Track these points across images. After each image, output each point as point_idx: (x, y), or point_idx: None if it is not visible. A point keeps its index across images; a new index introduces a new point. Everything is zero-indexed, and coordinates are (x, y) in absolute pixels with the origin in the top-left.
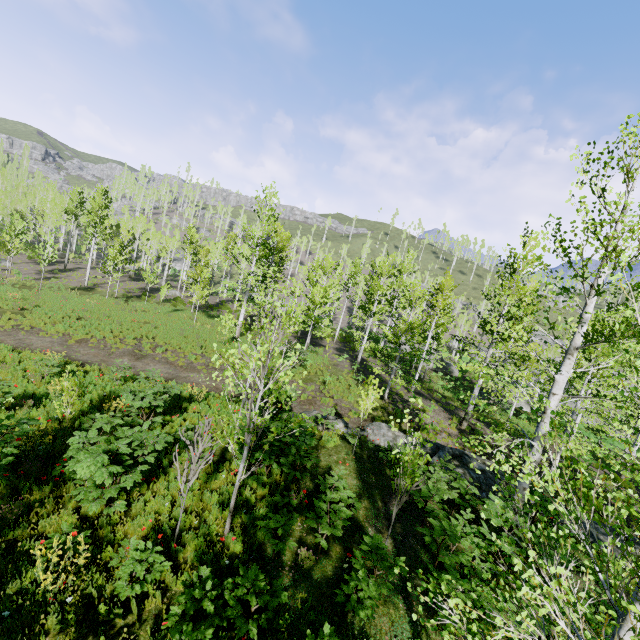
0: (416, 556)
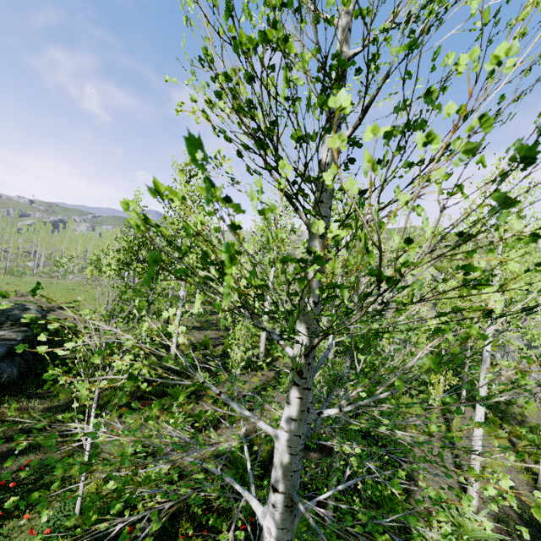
0: None
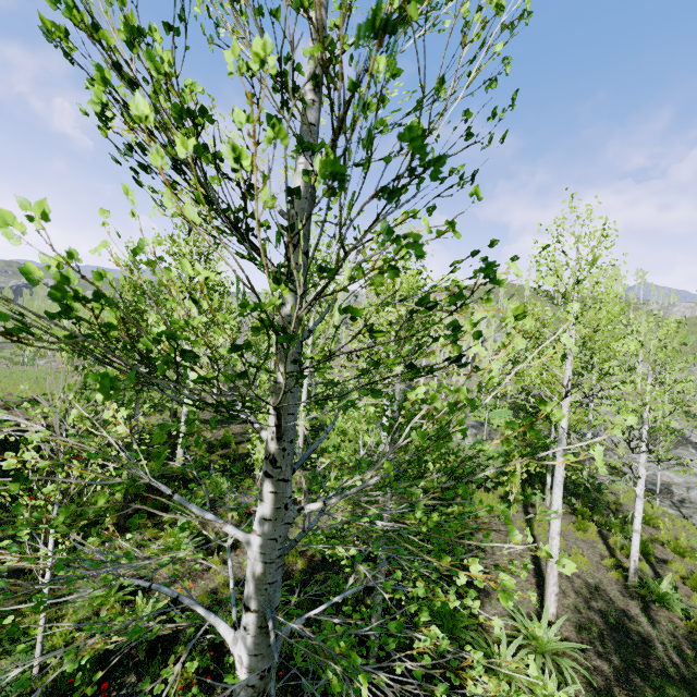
0: None
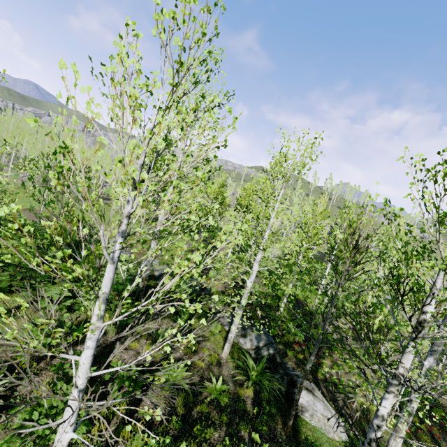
0: (70, 290)
